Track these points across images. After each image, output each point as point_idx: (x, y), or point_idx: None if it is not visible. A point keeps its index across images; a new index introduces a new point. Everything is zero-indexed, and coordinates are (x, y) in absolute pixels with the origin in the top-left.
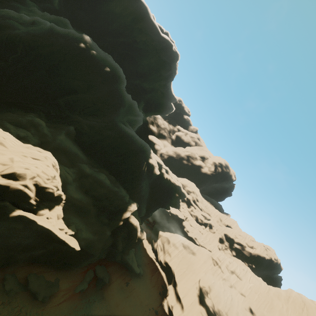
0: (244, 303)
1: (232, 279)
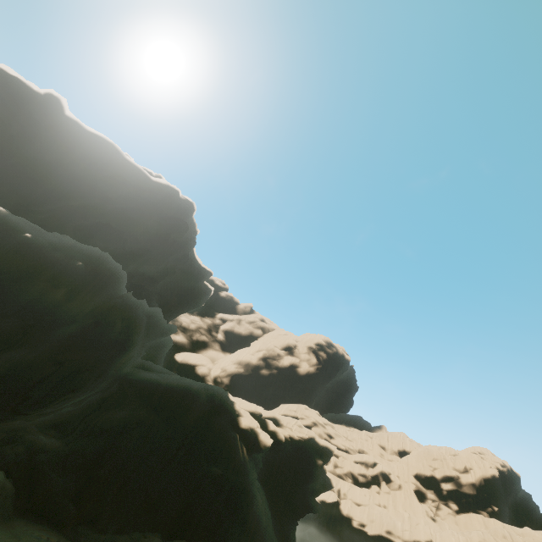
0: None
1: None
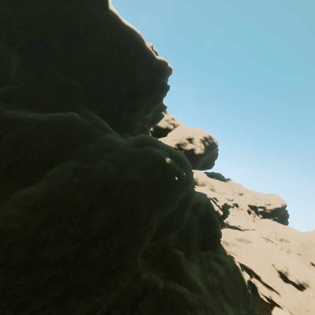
0: (305, 261)
1: (285, 246)
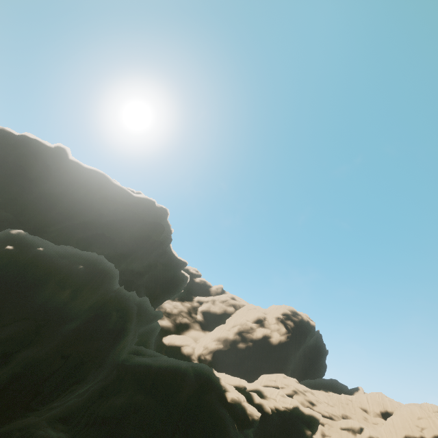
0: None
1: None
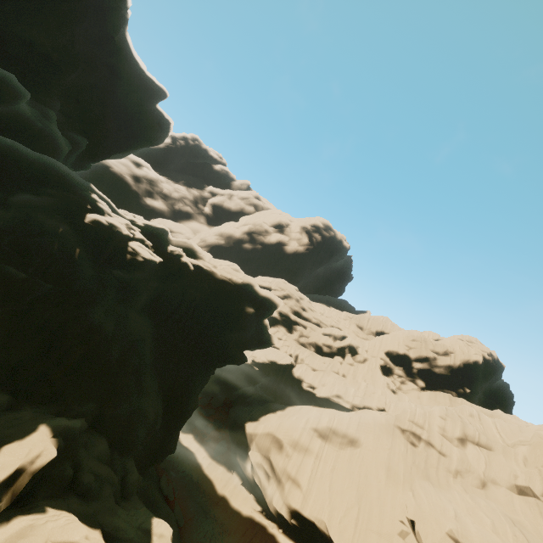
0: None
1: (474, 462)
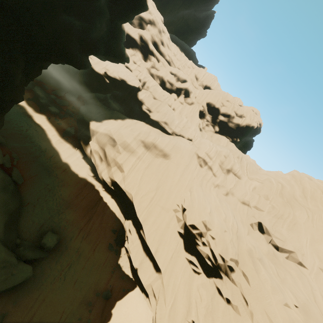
0: (249, 220)
1: (229, 183)
